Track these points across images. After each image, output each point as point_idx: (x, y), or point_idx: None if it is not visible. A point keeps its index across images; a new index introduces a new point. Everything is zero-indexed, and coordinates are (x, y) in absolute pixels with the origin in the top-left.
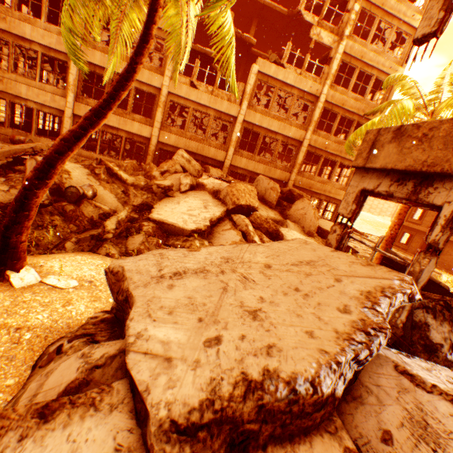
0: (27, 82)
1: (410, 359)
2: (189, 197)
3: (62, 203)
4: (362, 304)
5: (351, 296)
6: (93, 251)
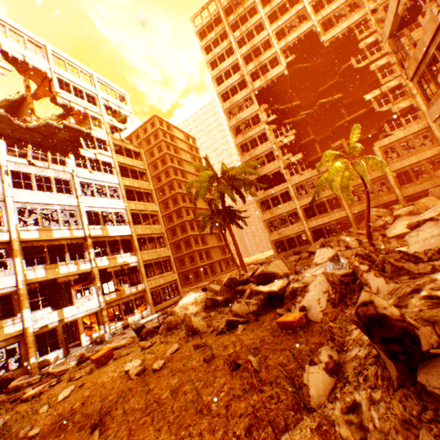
0: (286, 228)
1: None
2: (396, 223)
3: None
4: None
5: None
6: None
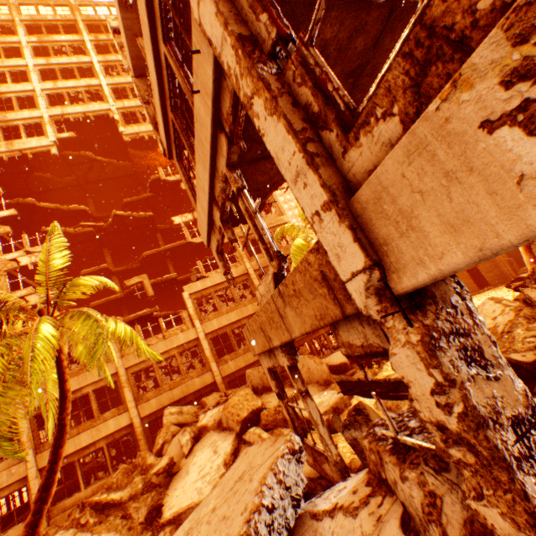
0: None
1: (321, 496)
2: (196, 454)
3: None
4: (256, 493)
5: (253, 490)
6: None
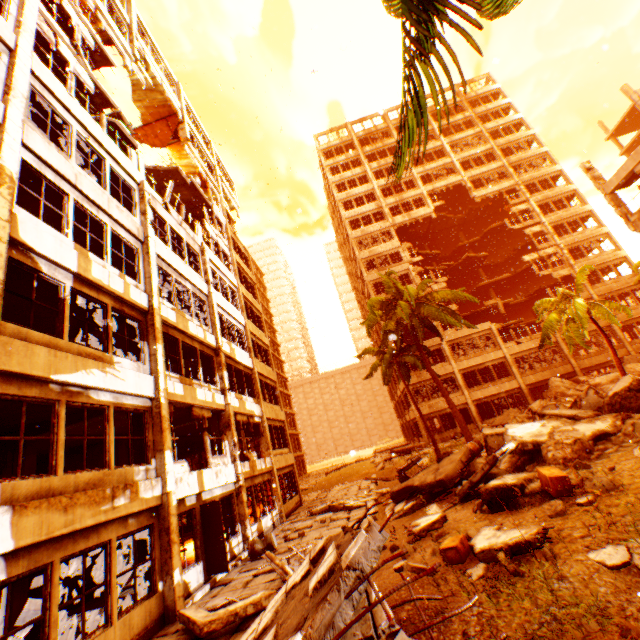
0: (440, 399)
1: None
2: None
3: None
4: None
5: None
6: None
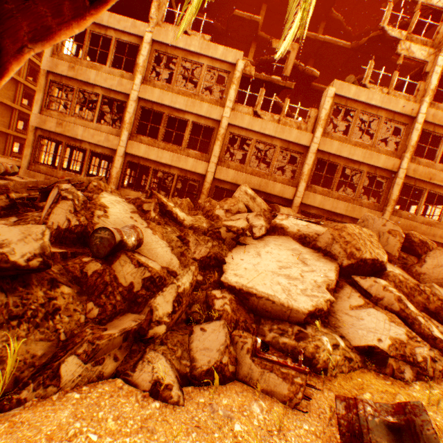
0: (84, 124)
1: None
2: (269, 245)
3: (82, 258)
4: None
5: None
6: (123, 375)
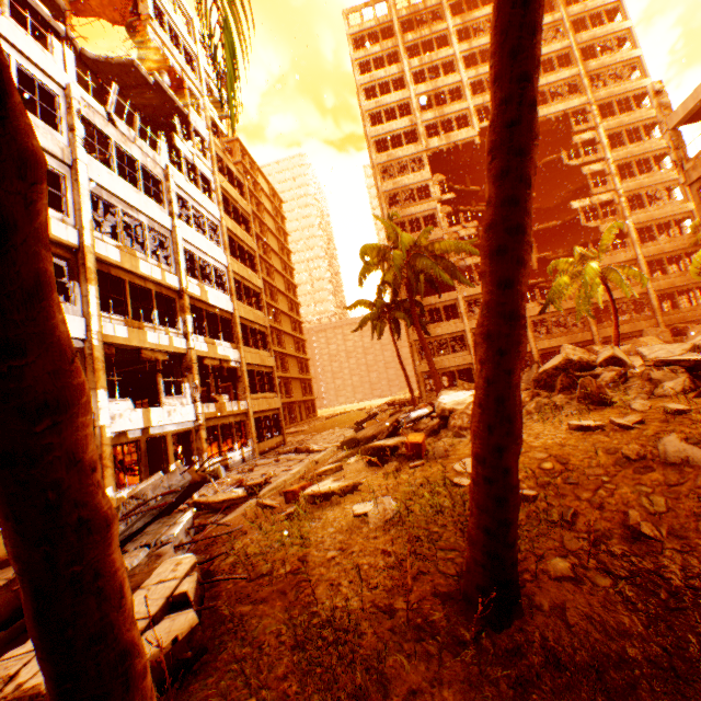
0: (445, 357)
1: None
2: None
3: None
4: None
5: None
6: None
